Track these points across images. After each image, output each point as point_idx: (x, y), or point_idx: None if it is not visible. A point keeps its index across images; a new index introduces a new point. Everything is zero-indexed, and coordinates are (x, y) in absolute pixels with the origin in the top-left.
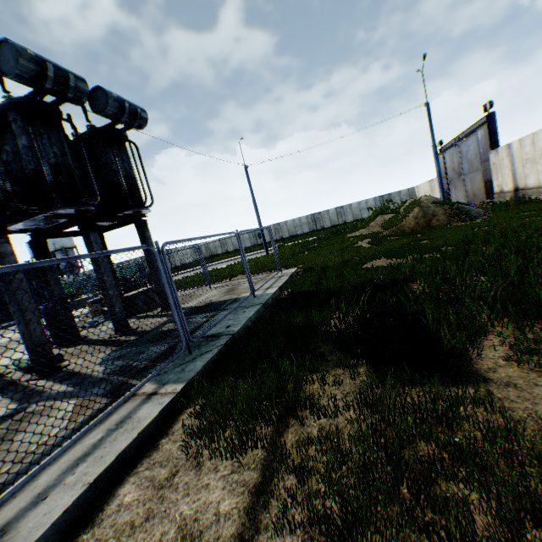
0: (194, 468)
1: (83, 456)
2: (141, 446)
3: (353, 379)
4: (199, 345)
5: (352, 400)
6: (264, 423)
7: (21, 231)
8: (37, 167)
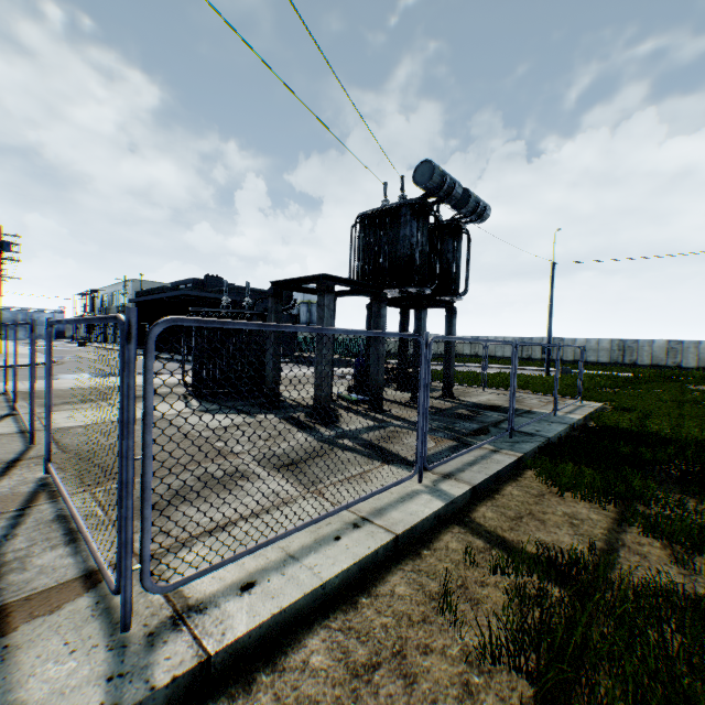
0: (557, 497)
1: (470, 463)
2: (503, 475)
3: (697, 505)
4: (514, 434)
5: (700, 509)
6: (608, 498)
7: (368, 295)
8: (407, 252)
